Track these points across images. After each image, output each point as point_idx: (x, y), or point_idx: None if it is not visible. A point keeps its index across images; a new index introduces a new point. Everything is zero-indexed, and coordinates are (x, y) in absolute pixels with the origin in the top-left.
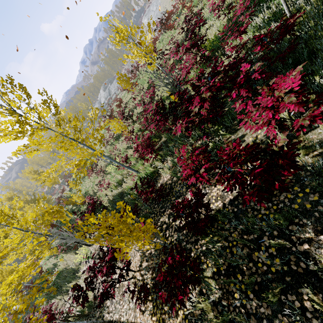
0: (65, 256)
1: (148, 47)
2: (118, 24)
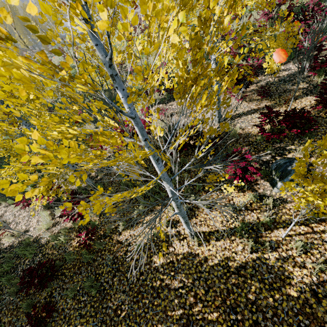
0: None
1: None
2: None
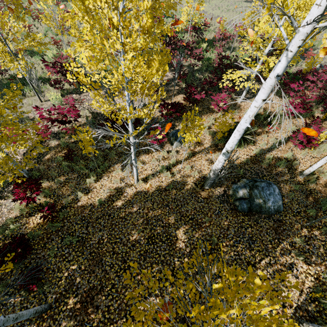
0: None
1: None
2: None
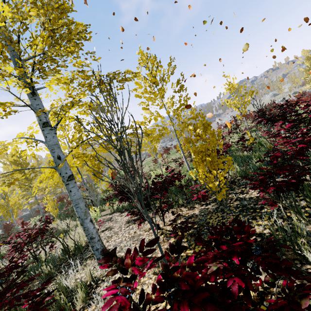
0: (59, 222)
1: (246, 102)
2: (233, 81)
